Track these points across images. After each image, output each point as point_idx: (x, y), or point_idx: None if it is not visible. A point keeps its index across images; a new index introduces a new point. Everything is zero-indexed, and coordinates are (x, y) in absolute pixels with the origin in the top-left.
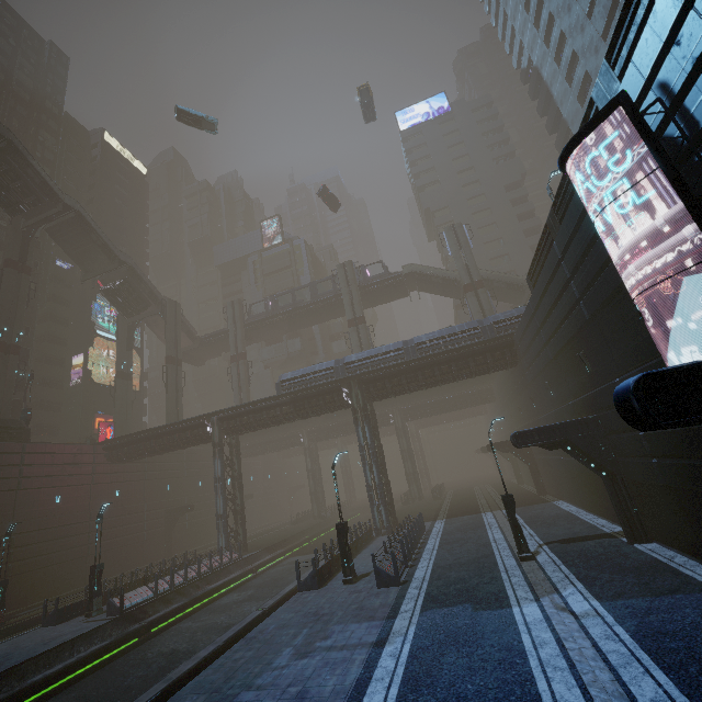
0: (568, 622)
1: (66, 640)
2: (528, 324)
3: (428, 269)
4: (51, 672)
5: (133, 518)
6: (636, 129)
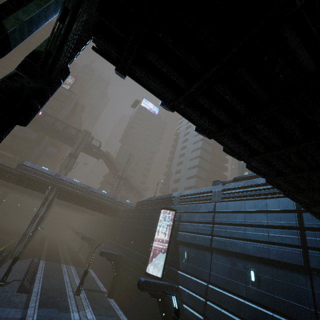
0: None
1: None
2: (128, 213)
3: (113, 159)
4: None
5: None
6: (173, 219)
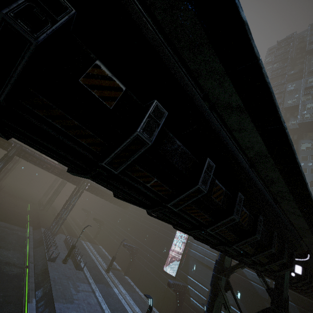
0: (124, 295)
1: None
2: (140, 212)
3: None
4: None
5: None
6: (187, 239)
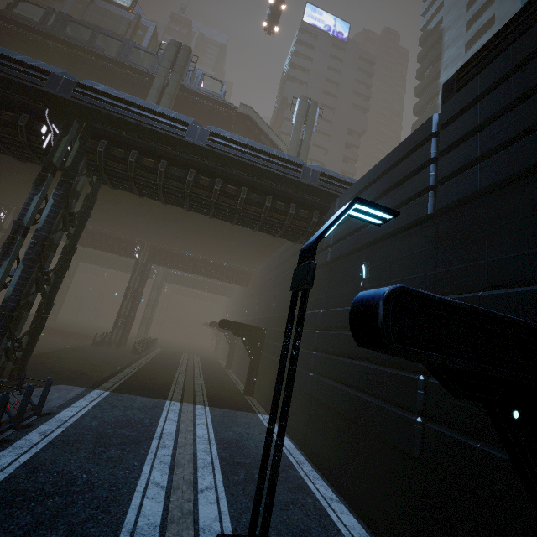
0: None
1: None
2: (392, 166)
3: (263, 124)
4: None
5: None
6: None
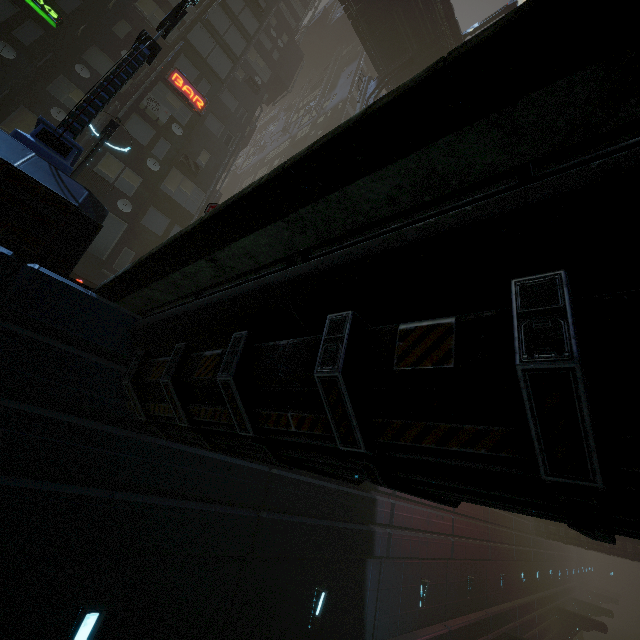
0: None
1: None
2: None
3: None
4: None
5: (546, 613)
6: None
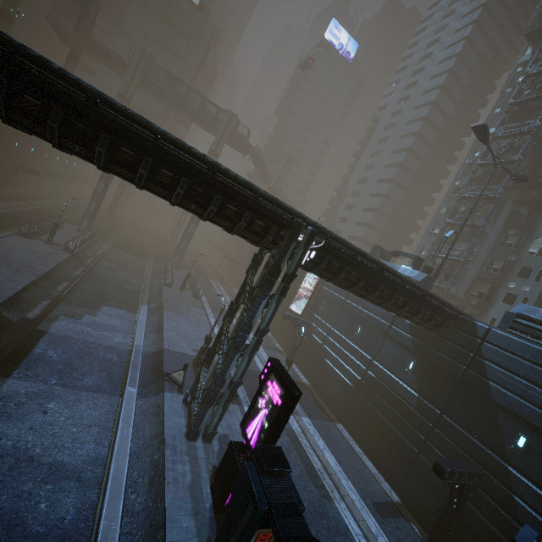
0: None
1: (63, 258)
2: None
3: (265, 159)
4: (80, 274)
5: None
6: None
